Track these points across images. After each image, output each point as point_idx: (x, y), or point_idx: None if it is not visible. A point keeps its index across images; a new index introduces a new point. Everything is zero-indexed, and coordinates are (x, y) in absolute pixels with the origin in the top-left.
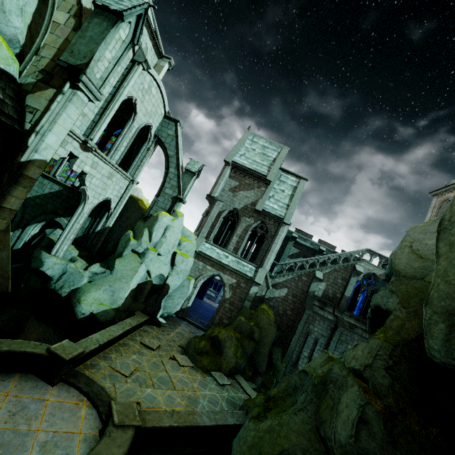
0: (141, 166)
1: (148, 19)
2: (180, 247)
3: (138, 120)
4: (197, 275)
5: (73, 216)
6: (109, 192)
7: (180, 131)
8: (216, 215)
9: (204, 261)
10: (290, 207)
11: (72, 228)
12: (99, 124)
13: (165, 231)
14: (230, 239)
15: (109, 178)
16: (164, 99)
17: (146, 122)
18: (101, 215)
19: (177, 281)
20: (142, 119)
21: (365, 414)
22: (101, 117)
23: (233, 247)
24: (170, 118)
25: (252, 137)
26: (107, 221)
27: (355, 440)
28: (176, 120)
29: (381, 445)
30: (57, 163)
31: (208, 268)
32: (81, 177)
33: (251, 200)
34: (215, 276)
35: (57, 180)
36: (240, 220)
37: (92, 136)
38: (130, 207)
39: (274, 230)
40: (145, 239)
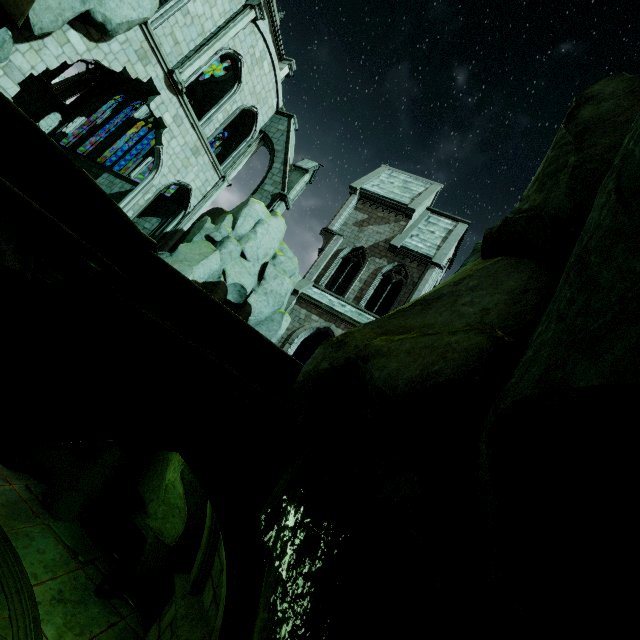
0: (238, 163)
1: (271, 6)
2: (275, 262)
3: (242, 96)
4: (297, 327)
5: (138, 185)
6: (190, 176)
7: (293, 131)
8: (332, 253)
9: (308, 309)
10: (443, 247)
11: (134, 200)
12: (192, 59)
13: (256, 224)
14: (350, 284)
15: (193, 154)
16: (278, 86)
17: (252, 104)
18: (175, 214)
19: (264, 307)
20: (247, 97)
21: (584, 96)
22: (196, 52)
23: (354, 296)
24: (283, 113)
25: (389, 172)
26: (182, 221)
27: (568, 124)
28: (290, 115)
29: (629, 92)
30: (136, 163)
31: (314, 318)
32: (158, 131)
33: (384, 237)
34: (323, 330)
35: (131, 179)
36: (367, 260)
37: (181, 69)
38: (215, 216)
39: (418, 276)
40: (226, 225)
